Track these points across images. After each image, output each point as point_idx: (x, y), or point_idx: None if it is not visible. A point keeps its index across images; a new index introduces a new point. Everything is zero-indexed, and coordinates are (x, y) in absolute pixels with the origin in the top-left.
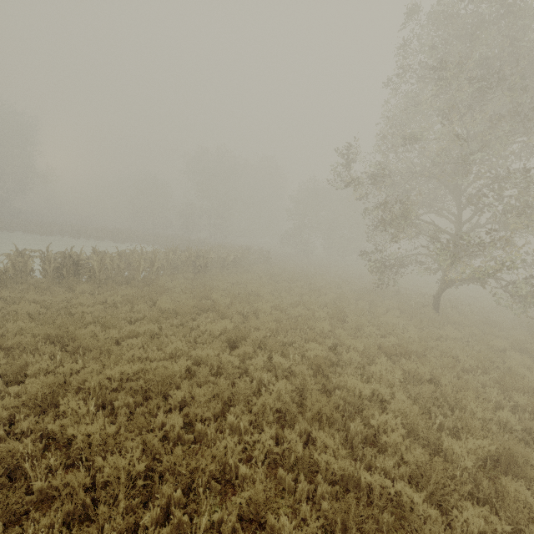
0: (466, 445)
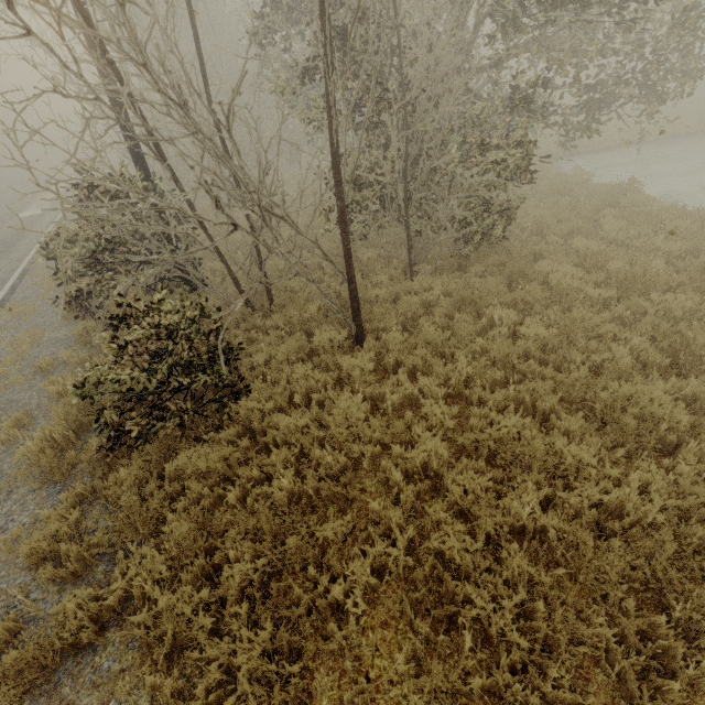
0: None
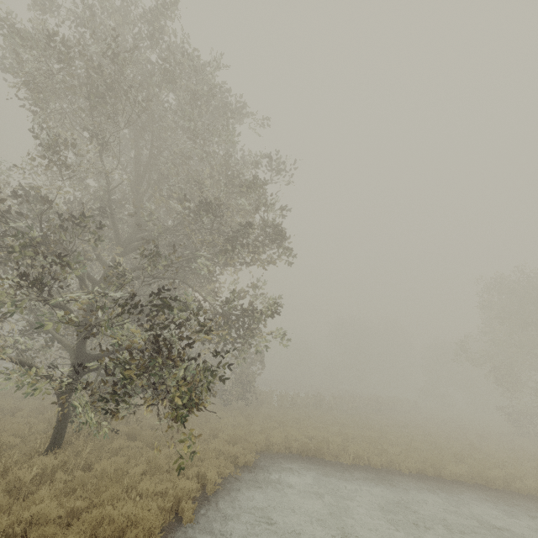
0: (531, 462)
